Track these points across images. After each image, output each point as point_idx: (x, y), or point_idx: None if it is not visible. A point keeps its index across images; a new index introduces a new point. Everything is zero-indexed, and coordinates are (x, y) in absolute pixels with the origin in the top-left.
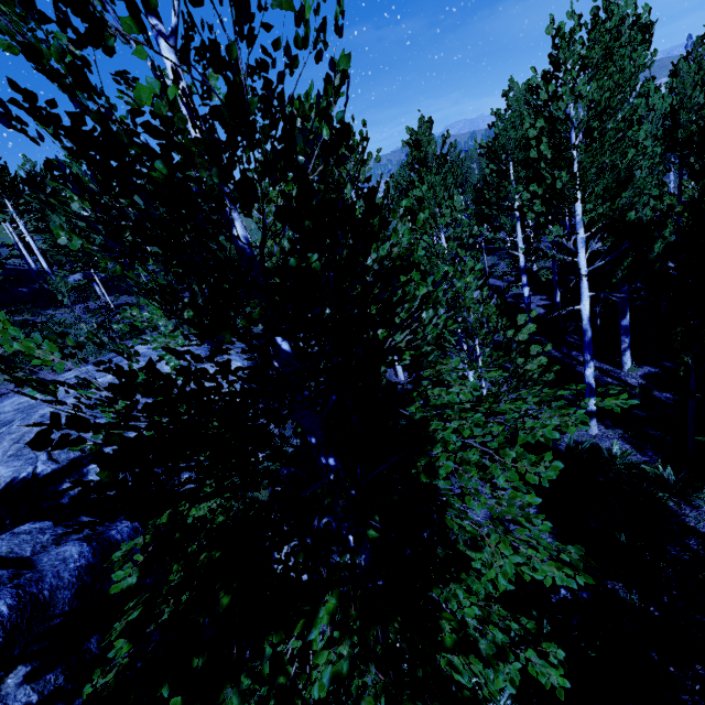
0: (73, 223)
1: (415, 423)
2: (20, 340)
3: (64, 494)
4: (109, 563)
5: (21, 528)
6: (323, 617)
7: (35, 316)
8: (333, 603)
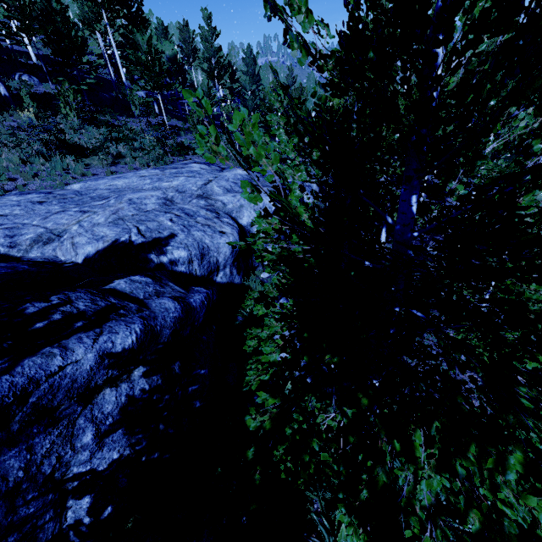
0: (151, 44)
1: (532, 313)
2: (104, 136)
3: (151, 261)
4: (258, 338)
5: (135, 278)
6: (515, 464)
7: (113, 119)
8: (520, 455)
